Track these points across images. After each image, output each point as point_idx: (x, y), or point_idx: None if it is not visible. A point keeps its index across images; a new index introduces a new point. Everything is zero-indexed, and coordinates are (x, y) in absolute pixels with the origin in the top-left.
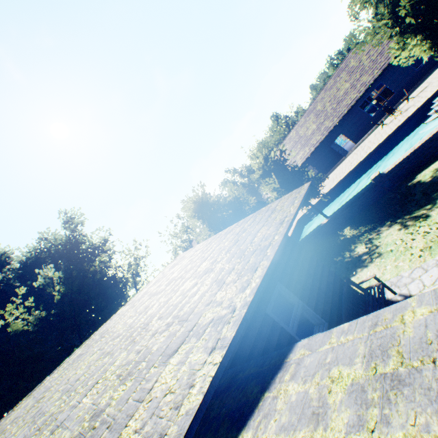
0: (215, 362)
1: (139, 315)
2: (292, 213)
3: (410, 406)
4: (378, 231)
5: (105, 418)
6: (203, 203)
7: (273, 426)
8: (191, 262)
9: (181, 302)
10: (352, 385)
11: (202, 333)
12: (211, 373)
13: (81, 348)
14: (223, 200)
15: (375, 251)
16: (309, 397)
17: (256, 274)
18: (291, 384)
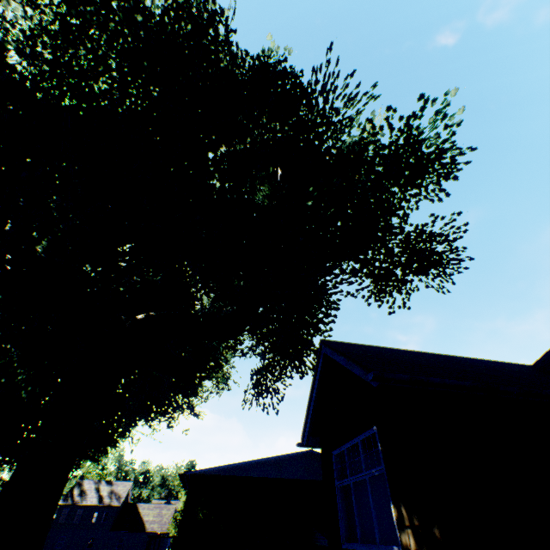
0: None
1: None
2: None
3: None
4: None
5: None
6: None
7: None
8: None
9: None
10: None
11: None
12: None
13: None
14: None
15: None
16: None
17: None
18: None
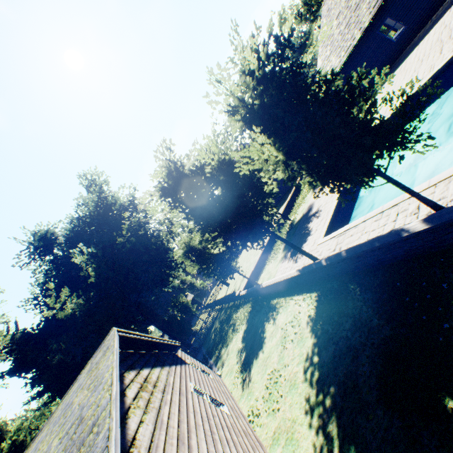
0: None
1: None
2: None
3: None
4: None
5: None
6: (173, 181)
7: None
8: None
9: None
10: None
11: None
12: None
13: None
14: (209, 164)
15: None
16: None
17: None
18: None
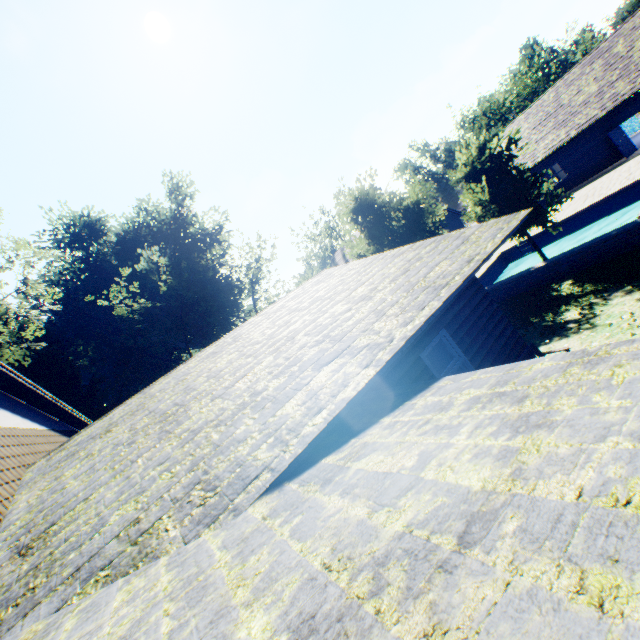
0: (368, 374)
1: (279, 328)
2: (487, 251)
3: (500, 402)
4: (609, 296)
5: (265, 397)
6: (367, 202)
7: (409, 414)
8: (343, 283)
9: (331, 325)
10: (473, 397)
11: (357, 354)
12: (365, 380)
13: (211, 347)
14: (397, 203)
15: (589, 321)
16: (441, 402)
17: (423, 313)
18: (430, 398)
